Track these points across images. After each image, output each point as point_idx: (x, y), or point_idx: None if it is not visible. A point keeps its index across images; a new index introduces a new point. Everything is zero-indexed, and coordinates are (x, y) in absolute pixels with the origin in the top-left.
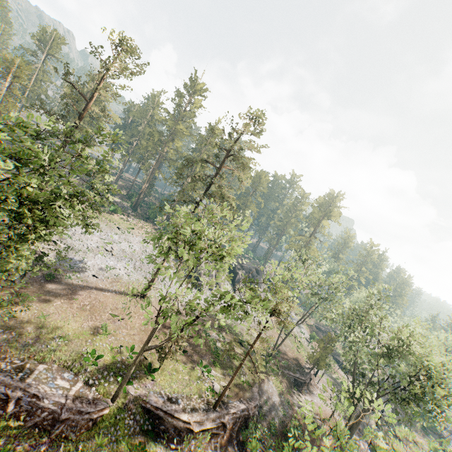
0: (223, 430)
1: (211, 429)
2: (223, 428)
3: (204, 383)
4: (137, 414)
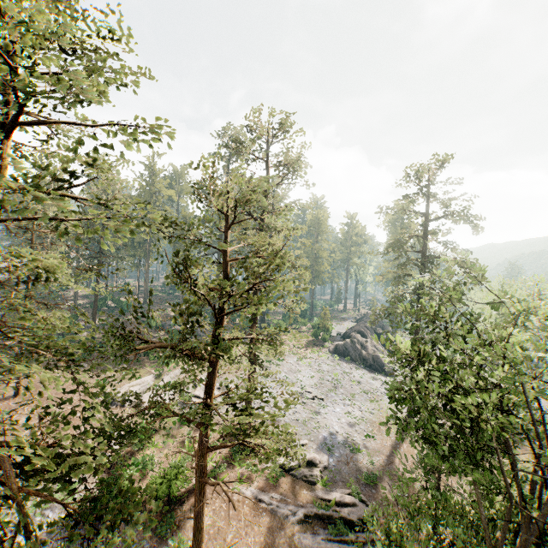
0: None
1: None
2: None
3: None
4: None
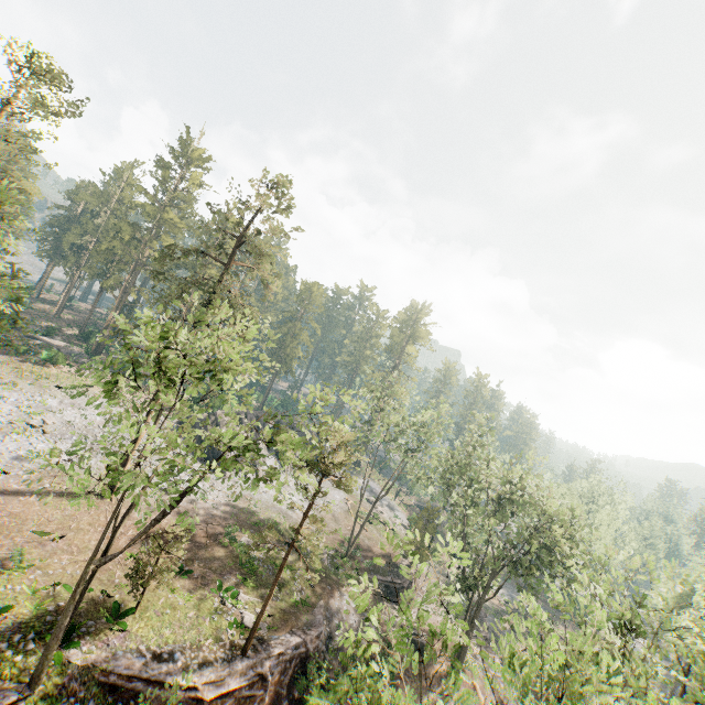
0: (262, 687)
1: (239, 690)
2: (262, 683)
3: (226, 616)
4: (89, 700)
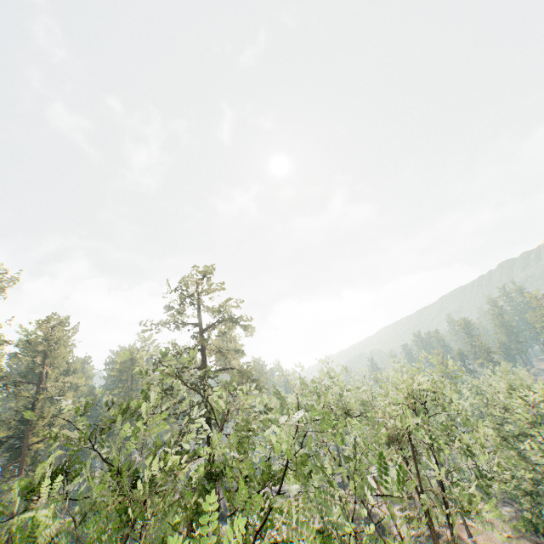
0: None
1: None
2: None
3: None
4: None
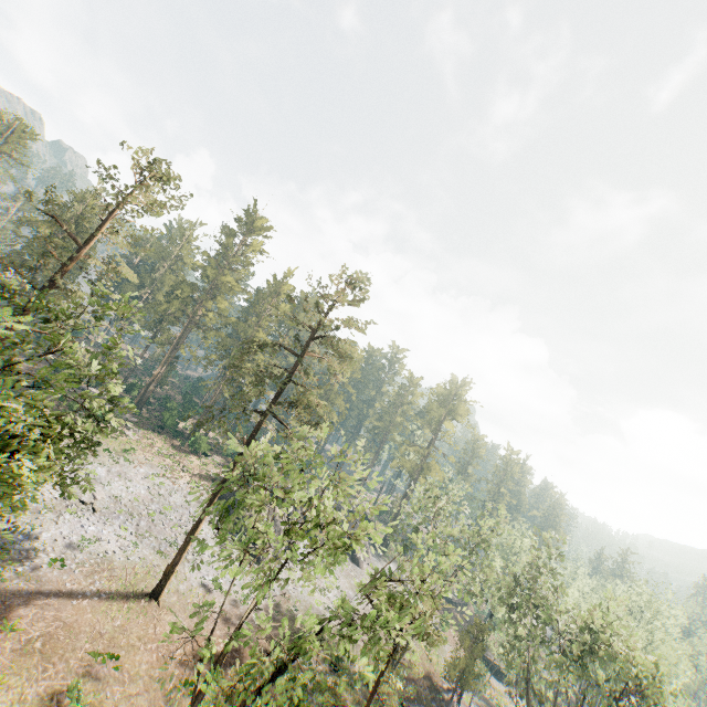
0: None
1: None
2: None
3: None
4: None
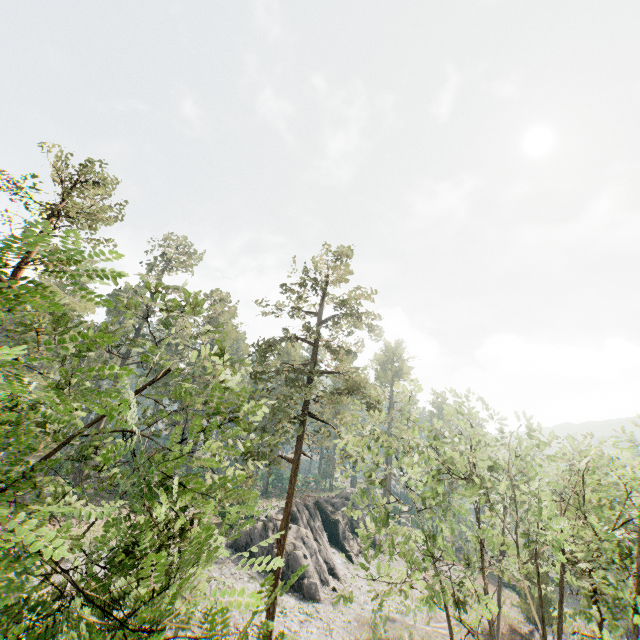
0: None
1: None
2: None
3: None
4: None
